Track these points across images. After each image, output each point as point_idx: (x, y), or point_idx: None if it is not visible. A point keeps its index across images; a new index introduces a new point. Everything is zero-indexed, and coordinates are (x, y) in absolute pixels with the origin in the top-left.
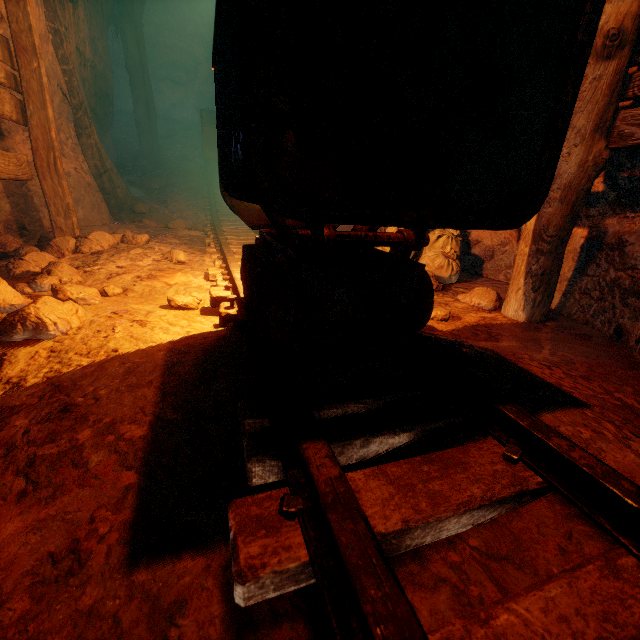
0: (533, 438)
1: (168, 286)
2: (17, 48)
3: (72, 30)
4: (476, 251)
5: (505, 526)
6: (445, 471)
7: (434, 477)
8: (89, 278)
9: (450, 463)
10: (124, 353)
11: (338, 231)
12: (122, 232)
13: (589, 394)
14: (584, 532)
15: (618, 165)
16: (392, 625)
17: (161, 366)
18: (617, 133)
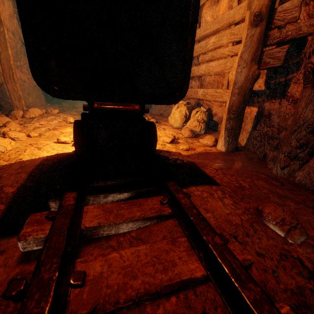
0: (172, 194)
1: (61, 133)
2: None
3: None
4: (215, 119)
5: (150, 229)
6: (130, 206)
7: (124, 208)
8: (25, 129)
9: (135, 204)
10: (24, 160)
11: (102, 105)
12: (48, 108)
13: (226, 181)
14: (180, 231)
15: (270, 77)
16: (52, 249)
17: (36, 165)
18: (263, 62)
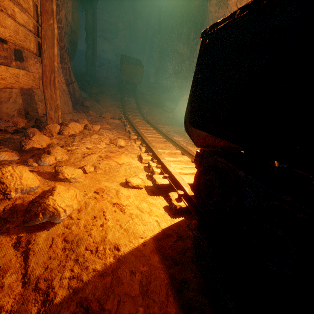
0: None
1: (119, 165)
2: (42, 10)
3: (64, 5)
4: None
5: None
6: None
7: None
8: (71, 156)
9: None
10: (125, 253)
11: None
12: (82, 120)
13: None
14: None
15: None
16: None
17: (168, 284)
18: None
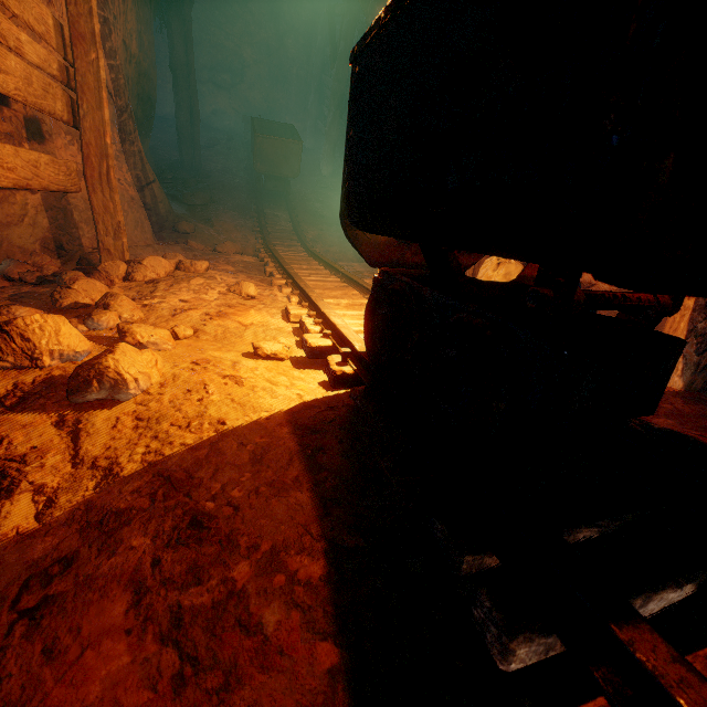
0: None
1: (243, 327)
2: (73, 35)
3: (120, 20)
4: None
5: None
6: None
7: None
8: (151, 314)
9: None
10: (235, 427)
11: (582, 290)
12: (172, 256)
13: None
14: None
15: None
16: None
17: (296, 452)
18: None
